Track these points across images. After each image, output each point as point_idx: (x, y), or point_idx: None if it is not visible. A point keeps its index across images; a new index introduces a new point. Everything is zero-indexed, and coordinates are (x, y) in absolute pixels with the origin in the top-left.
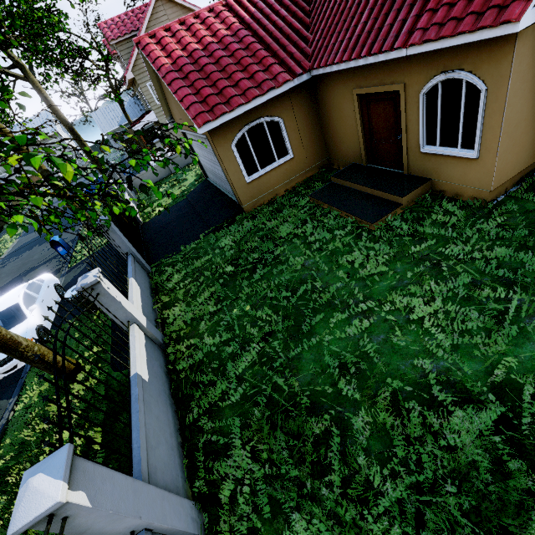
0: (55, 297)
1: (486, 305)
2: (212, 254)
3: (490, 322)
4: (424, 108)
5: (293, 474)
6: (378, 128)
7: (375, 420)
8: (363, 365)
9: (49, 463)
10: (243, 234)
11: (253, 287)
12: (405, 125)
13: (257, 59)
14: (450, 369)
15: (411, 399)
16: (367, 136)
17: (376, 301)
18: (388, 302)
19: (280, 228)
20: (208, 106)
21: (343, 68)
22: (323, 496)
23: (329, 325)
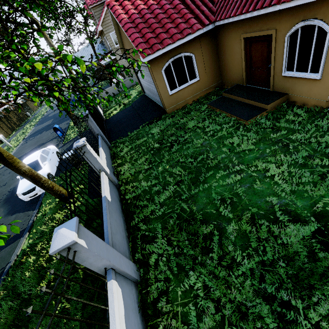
0: (56, 158)
1: (315, 169)
2: (147, 137)
3: (316, 178)
4: (287, 46)
5: (191, 253)
6: (255, 60)
7: (240, 230)
8: (235, 199)
9: (68, 224)
10: (166, 126)
11: (171, 156)
12: (273, 58)
13: (180, 15)
14: (288, 204)
15: (263, 219)
16: (248, 66)
17: (246, 165)
18: (253, 166)
19: (188, 123)
20: (149, 45)
21: (236, 20)
22: (207, 264)
23: (216, 178)
